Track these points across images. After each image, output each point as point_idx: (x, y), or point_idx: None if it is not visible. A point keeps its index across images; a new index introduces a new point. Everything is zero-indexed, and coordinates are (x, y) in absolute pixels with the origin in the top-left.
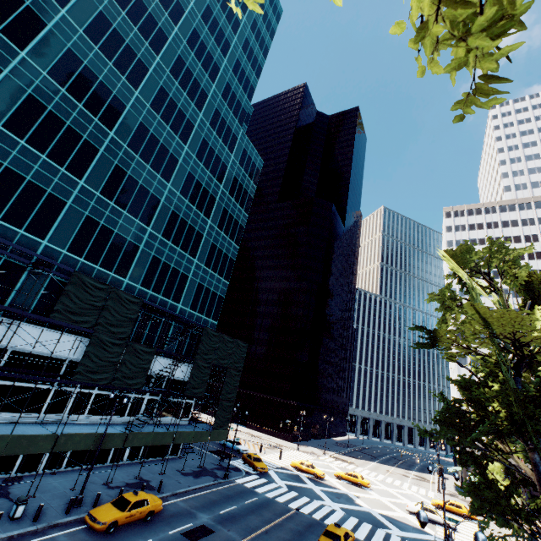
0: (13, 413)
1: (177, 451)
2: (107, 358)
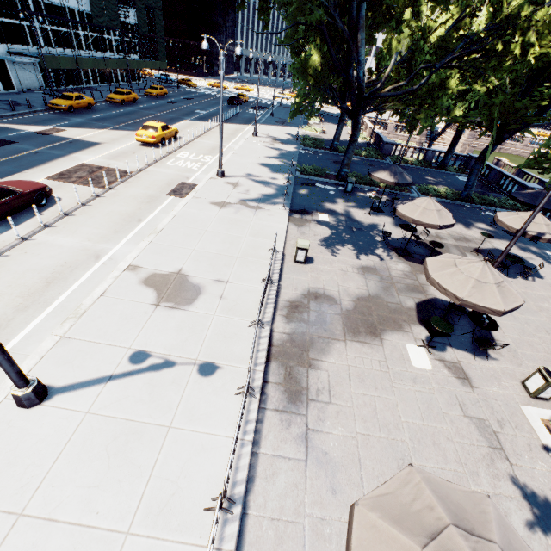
0: (67, 50)
1: (140, 79)
2: (99, 6)
